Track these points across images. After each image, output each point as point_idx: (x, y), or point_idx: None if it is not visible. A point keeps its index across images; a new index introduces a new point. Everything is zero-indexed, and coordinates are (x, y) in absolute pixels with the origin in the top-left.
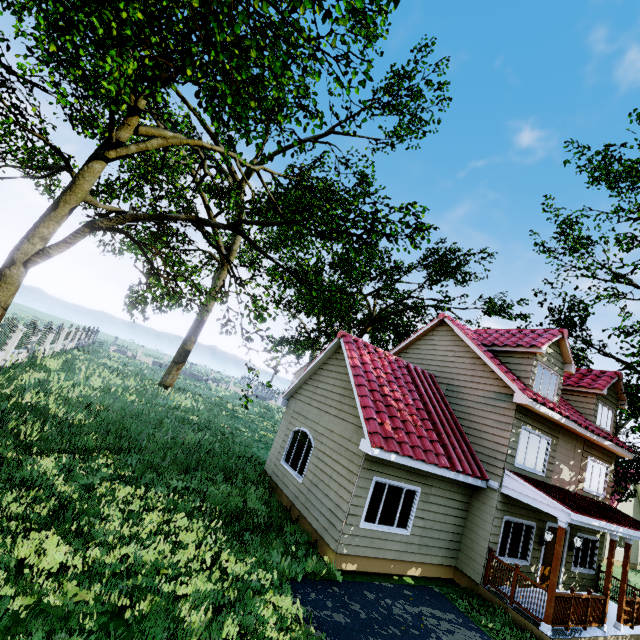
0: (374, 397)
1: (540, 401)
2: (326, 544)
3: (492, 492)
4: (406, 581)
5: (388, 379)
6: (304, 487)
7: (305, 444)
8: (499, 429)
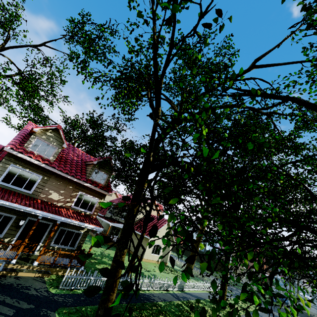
0: None
1: (18, 150)
2: None
3: None
4: None
5: None
6: None
7: None
8: None
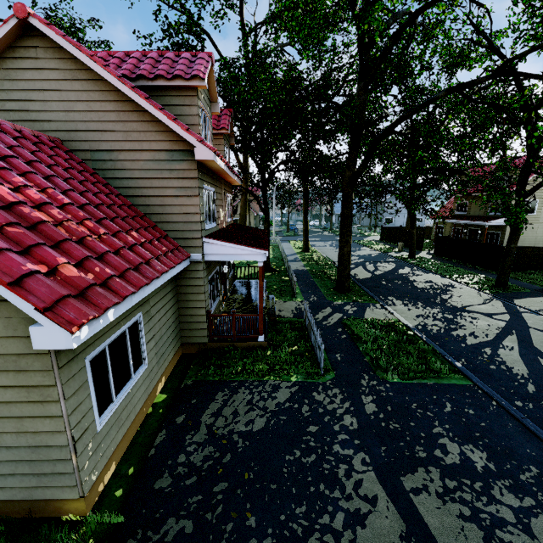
0: None
1: (217, 152)
2: (53, 501)
3: (197, 265)
4: (160, 402)
5: None
6: None
7: None
8: (185, 197)
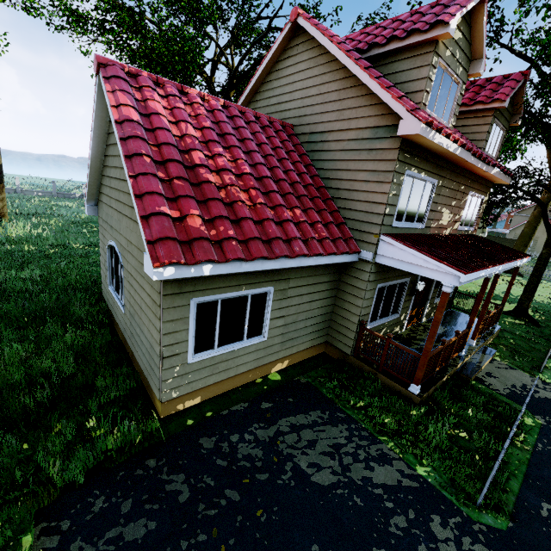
0: (168, 173)
1: (436, 125)
2: (153, 390)
3: (365, 264)
4: (271, 379)
5: (205, 138)
6: (127, 319)
7: (119, 263)
8: (376, 183)
